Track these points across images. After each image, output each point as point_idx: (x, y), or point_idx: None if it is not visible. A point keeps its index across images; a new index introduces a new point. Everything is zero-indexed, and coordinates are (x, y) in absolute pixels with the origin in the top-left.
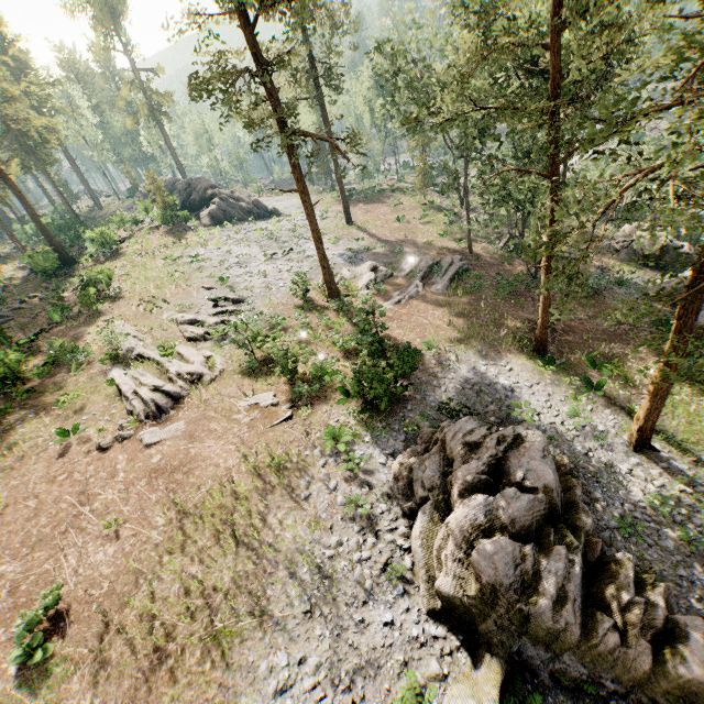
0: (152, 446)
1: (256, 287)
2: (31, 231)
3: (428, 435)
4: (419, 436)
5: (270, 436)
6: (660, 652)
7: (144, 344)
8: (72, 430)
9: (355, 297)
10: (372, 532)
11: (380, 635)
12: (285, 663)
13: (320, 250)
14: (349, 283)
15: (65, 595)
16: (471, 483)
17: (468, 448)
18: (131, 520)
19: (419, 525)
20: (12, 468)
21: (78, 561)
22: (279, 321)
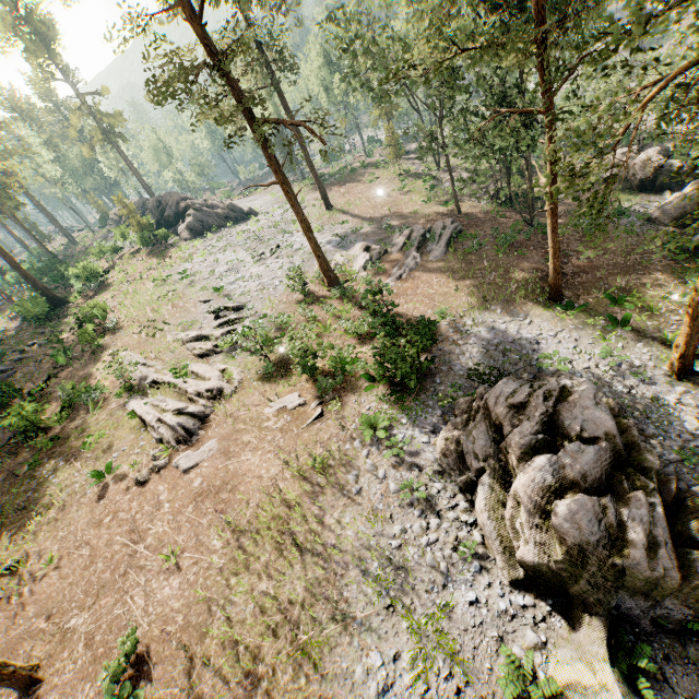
0: (189, 470)
1: (253, 291)
2: (13, 280)
3: (465, 404)
4: (456, 407)
5: (305, 437)
6: None
7: (156, 370)
8: (105, 470)
9: (355, 281)
10: (433, 514)
11: (467, 615)
12: (380, 663)
13: (312, 239)
14: (345, 268)
15: (141, 637)
16: (529, 445)
17: (513, 410)
18: (188, 549)
19: (482, 497)
20: (55, 519)
21: (146, 600)
22: (285, 320)
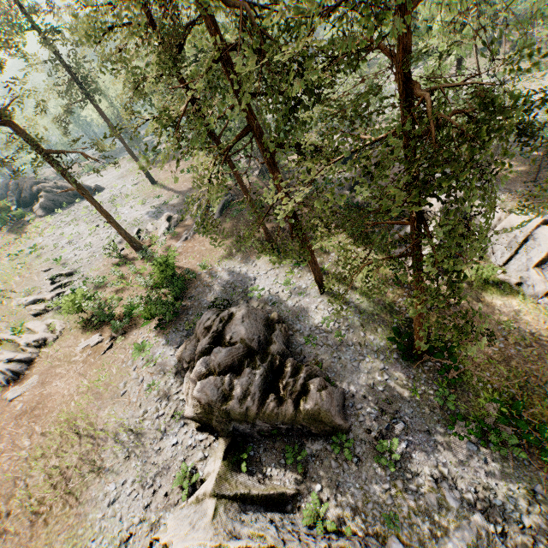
0: (15, 399)
1: (84, 258)
2: None
3: None
4: (194, 329)
5: (98, 363)
6: (300, 402)
7: (0, 330)
8: None
9: (156, 244)
10: (165, 398)
11: (170, 452)
12: (114, 488)
13: (112, 222)
14: (152, 234)
15: None
16: (201, 352)
17: (207, 330)
18: (7, 451)
19: (185, 384)
20: None
21: None
22: (101, 281)
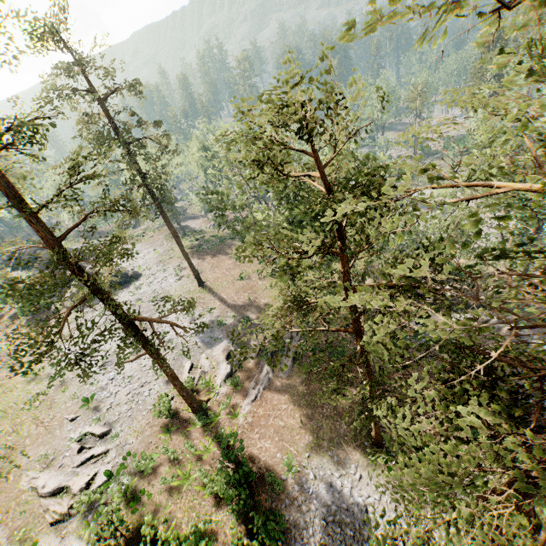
0: None
1: (122, 403)
2: None
3: None
4: None
5: None
6: None
7: None
8: None
9: (217, 400)
10: None
11: None
12: None
13: (177, 385)
14: (209, 378)
15: None
16: None
17: None
18: None
19: None
20: None
21: None
22: (148, 464)
